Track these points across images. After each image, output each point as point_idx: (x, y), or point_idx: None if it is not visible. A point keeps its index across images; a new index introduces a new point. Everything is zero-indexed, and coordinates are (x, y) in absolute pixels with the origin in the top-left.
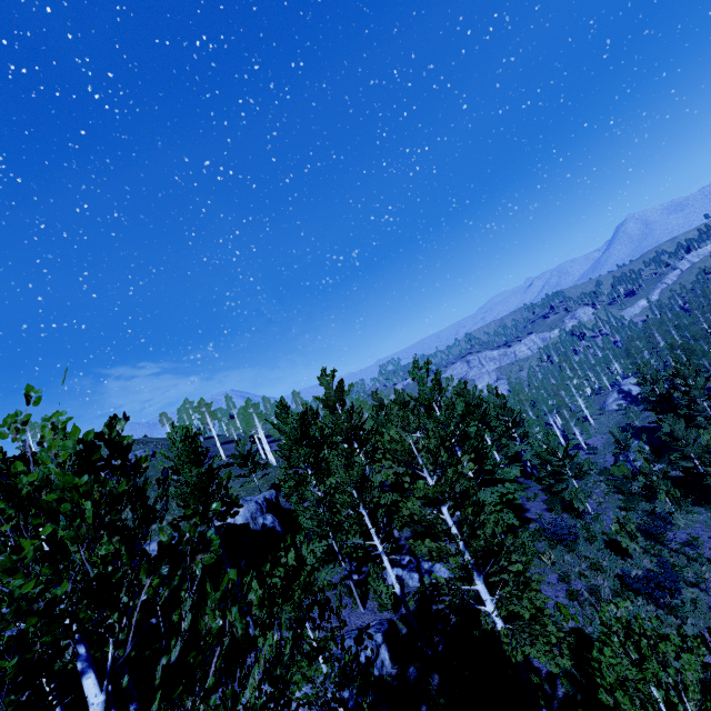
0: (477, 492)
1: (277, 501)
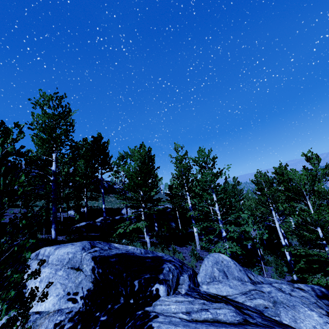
0: None
1: None
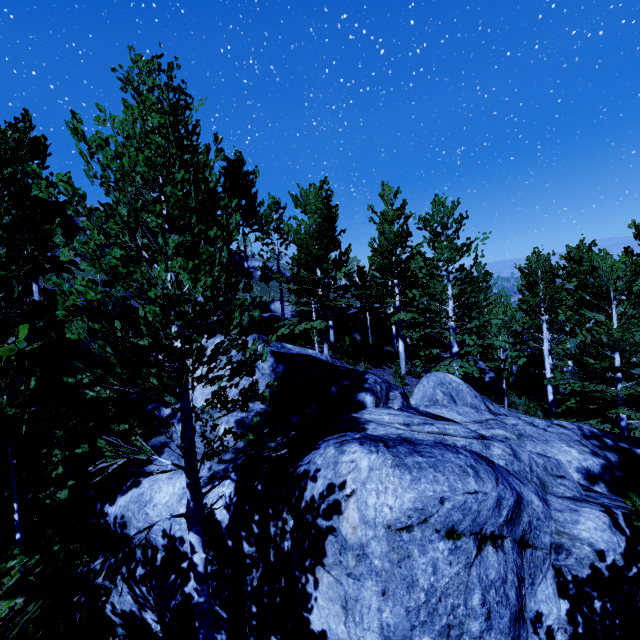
0: None
1: None
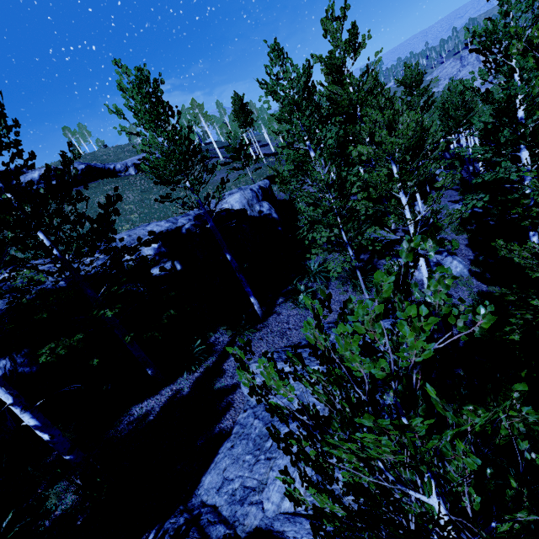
0: None
1: (271, 191)
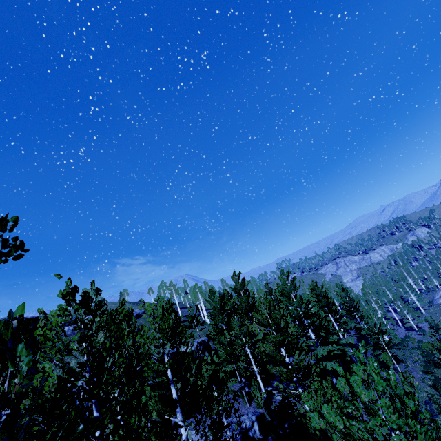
0: (297, 343)
1: (208, 343)
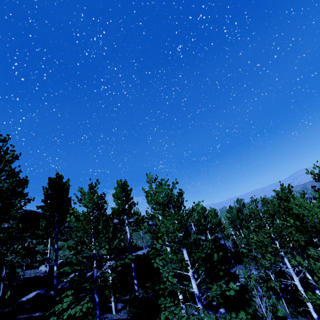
0: None
1: None
